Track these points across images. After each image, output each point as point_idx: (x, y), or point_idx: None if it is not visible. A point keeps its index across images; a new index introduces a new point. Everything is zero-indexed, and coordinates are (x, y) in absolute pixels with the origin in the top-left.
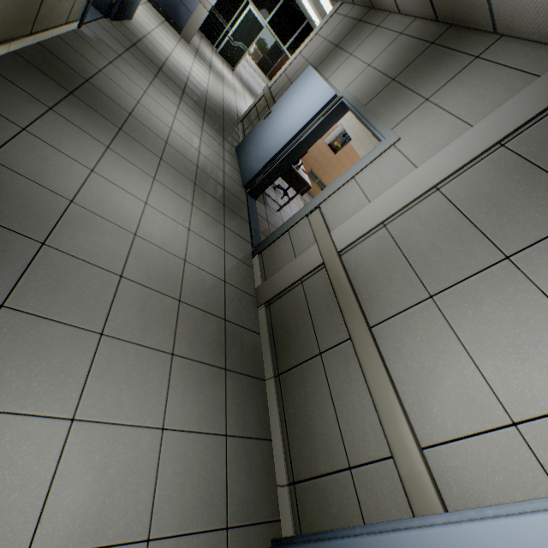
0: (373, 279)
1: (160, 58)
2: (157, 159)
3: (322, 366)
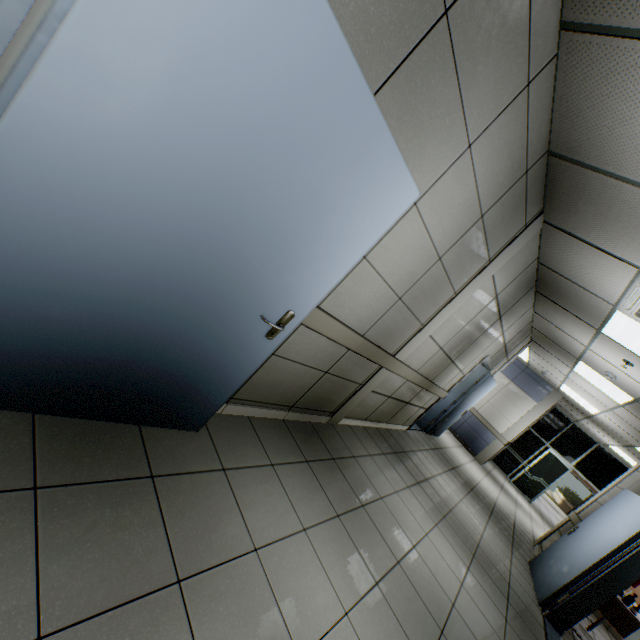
0: None
1: (454, 462)
2: (441, 515)
3: None
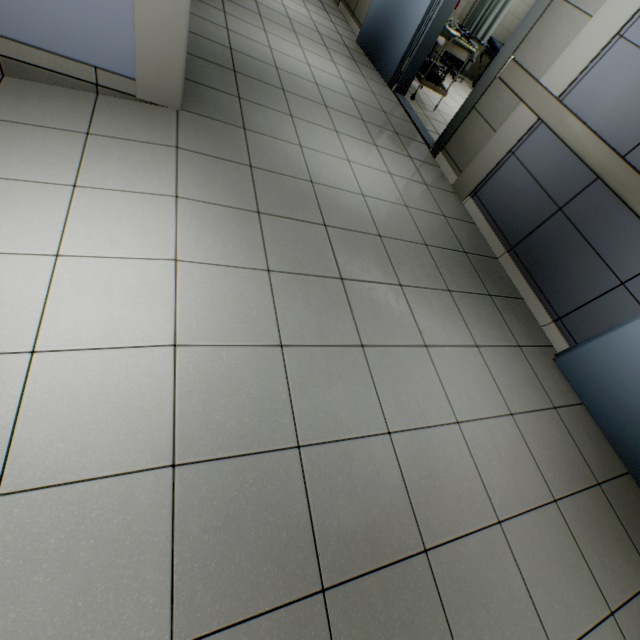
0: None
1: None
2: None
3: None
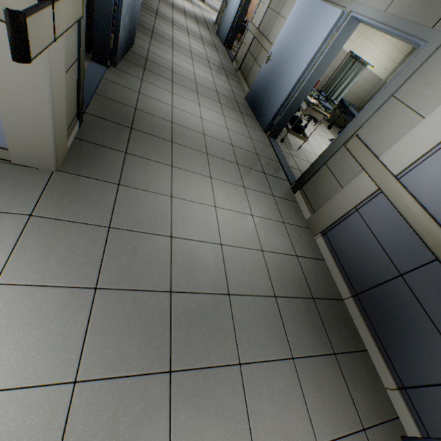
0: (267, 26)
1: (170, 2)
2: (187, 33)
3: (256, 62)
